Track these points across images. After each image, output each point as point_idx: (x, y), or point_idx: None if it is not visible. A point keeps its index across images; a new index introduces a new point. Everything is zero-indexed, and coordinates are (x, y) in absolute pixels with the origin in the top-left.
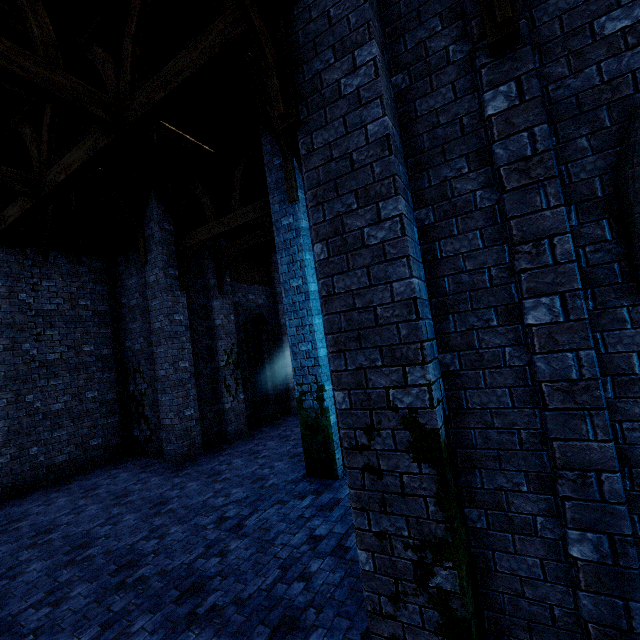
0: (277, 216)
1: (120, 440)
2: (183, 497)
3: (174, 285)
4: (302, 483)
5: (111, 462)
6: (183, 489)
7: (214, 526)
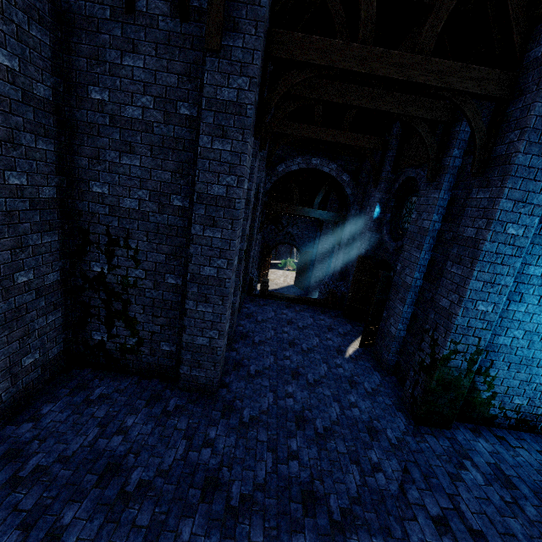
0: (540, 123)
1: (62, 345)
2: (324, 478)
3: (253, 123)
4: (424, 436)
5: (53, 383)
6: (299, 458)
7: (446, 539)
